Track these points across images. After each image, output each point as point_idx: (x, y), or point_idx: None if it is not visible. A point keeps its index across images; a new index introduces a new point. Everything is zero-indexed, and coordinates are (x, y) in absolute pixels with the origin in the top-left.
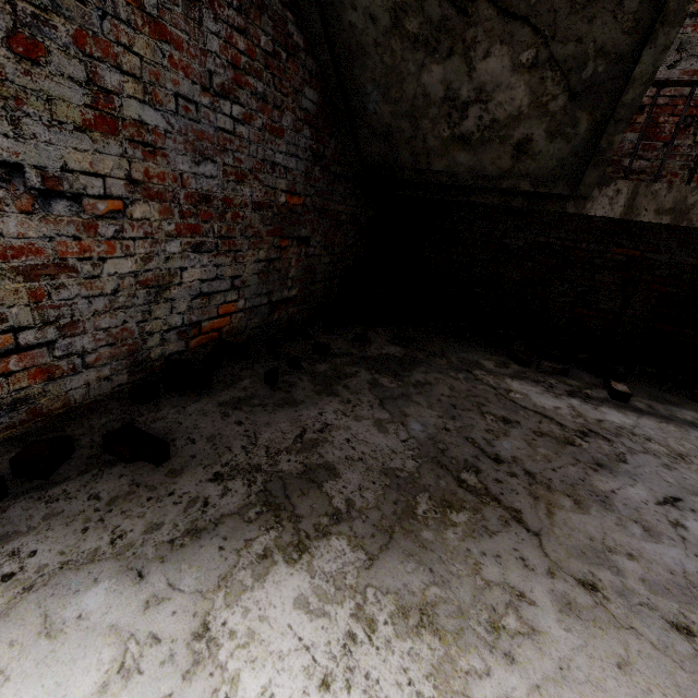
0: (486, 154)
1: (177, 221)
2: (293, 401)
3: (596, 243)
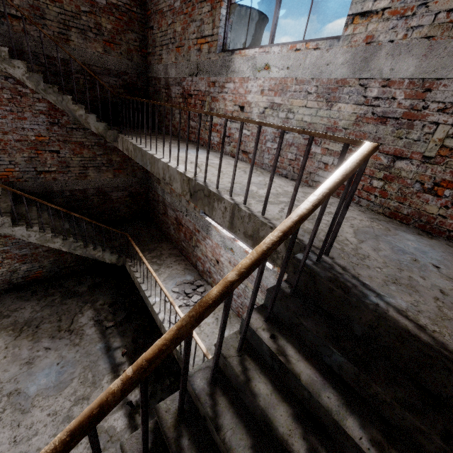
0: None
1: (17, 260)
2: (29, 300)
3: None
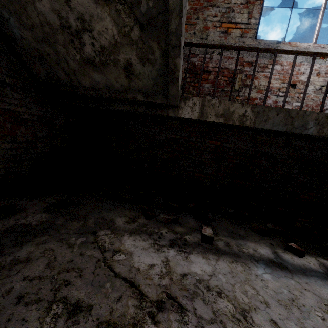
0: (110, 74)
1: None
2: None
3: (199, 138)
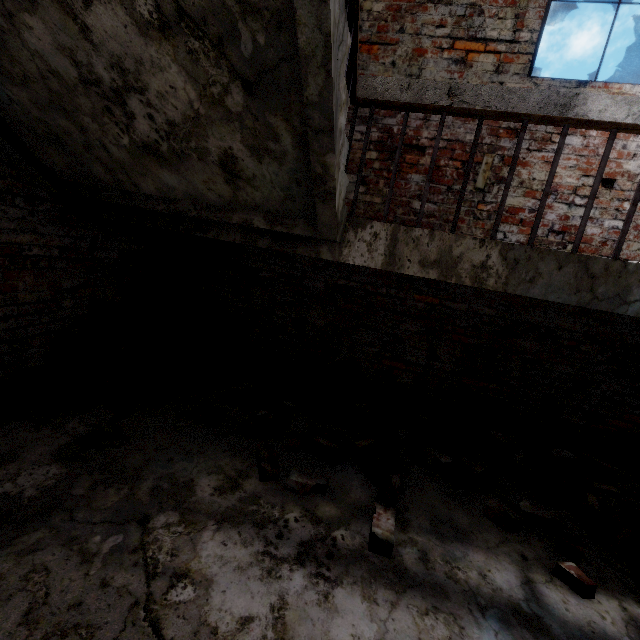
0: (194, 175)
1: None
2: None
3: (396, 289)
